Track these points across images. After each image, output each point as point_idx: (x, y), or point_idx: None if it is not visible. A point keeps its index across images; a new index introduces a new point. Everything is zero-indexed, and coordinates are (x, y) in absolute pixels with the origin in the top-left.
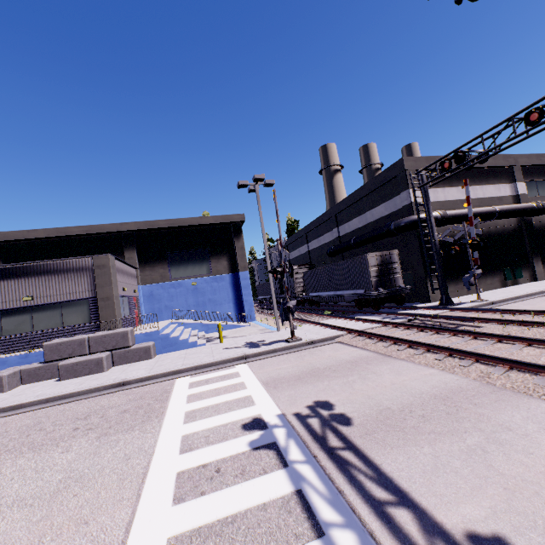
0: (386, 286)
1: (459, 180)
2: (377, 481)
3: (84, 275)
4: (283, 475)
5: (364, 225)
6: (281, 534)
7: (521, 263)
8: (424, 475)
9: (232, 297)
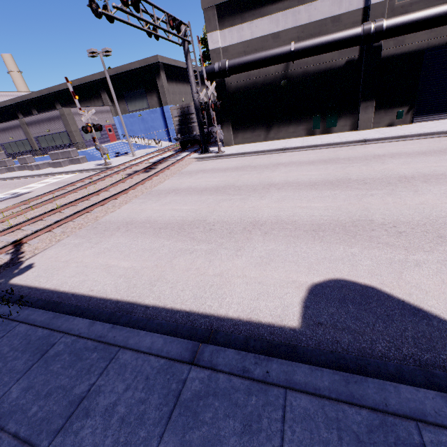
0: (185, 133)
1: (275, 3)
2: None
3: (60, 119)
4: None
5: None
6: None
7: (344, 109)
8: None
9: (164, 125)
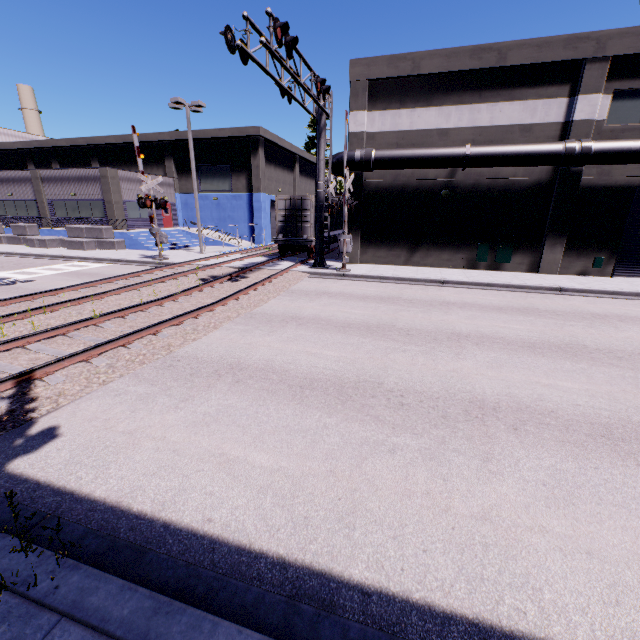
0: (291, 234)
1: (449, 93)
2: None
3: (98, 182)
4: None
5: None
6: None
7: (522, 242)
8: None
9: (248, 218)
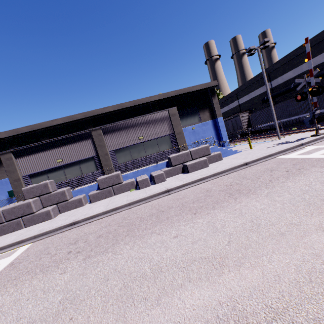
0: None
1: None
2: None
3: (165, 121)
4: None
5: (298, 74)
6: None
7: None
8: None
9: (214, 134)
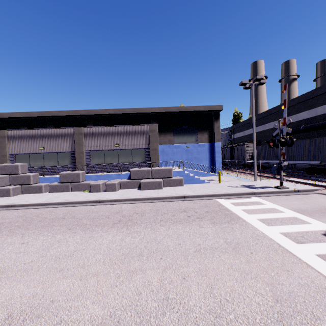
0: None
1: None
2: None
3: (143, 135)
4: None
5: (312, 116)
6: None
7: None
8: None
9: (208, 157)
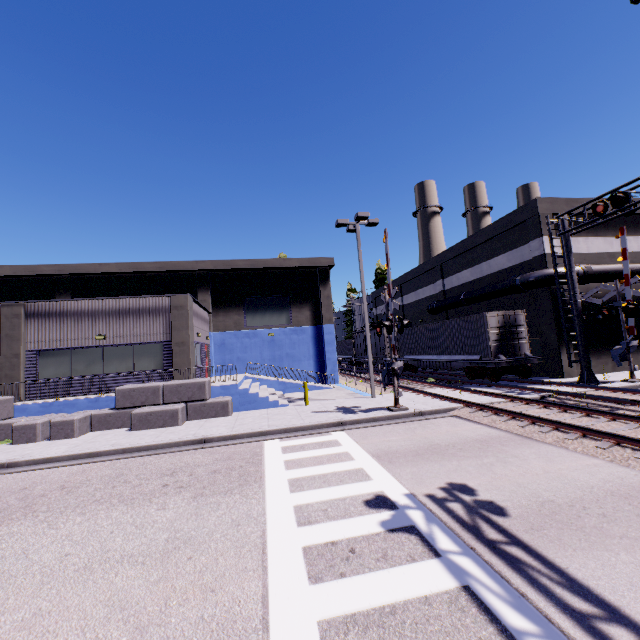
0: (508, 353)
1: (607, 228)
2: (569, 588)
3: (160, 316)
4: (439, 566)
5: (477, 278)
6: (461, 636)
7: None
8: (633, 589)
9: (313, 353)
